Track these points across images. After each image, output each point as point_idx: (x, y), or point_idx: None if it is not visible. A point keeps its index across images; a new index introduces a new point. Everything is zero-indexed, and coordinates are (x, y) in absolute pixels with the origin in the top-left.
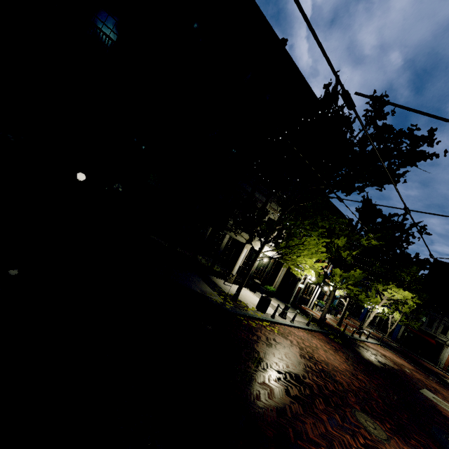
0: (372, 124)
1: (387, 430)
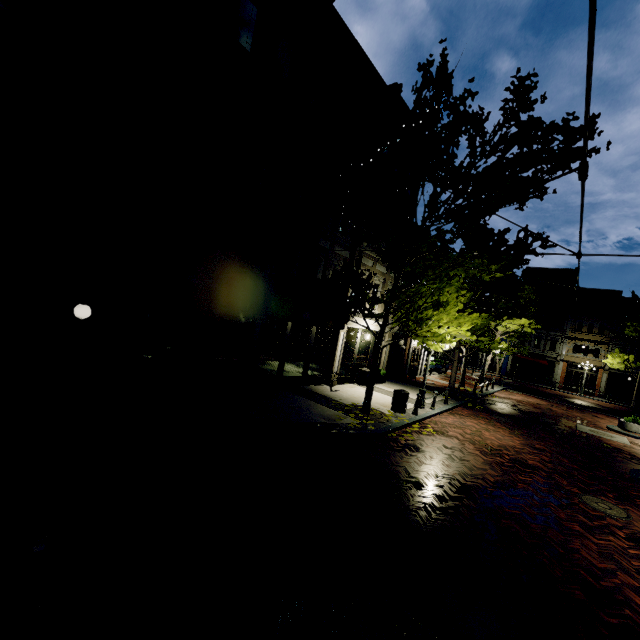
0: (512, 120)
1: (615, 502)
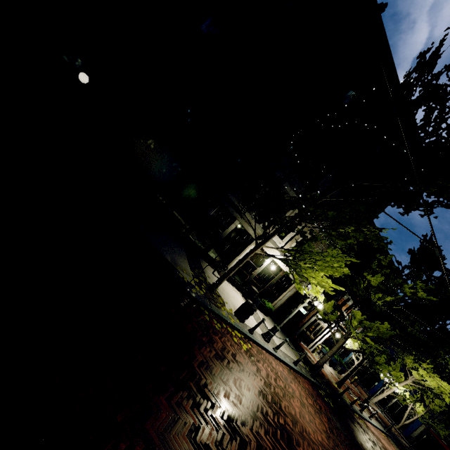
0: None
1: None
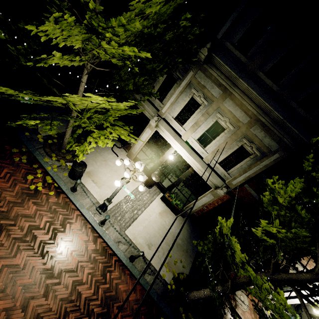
0: None
1: None
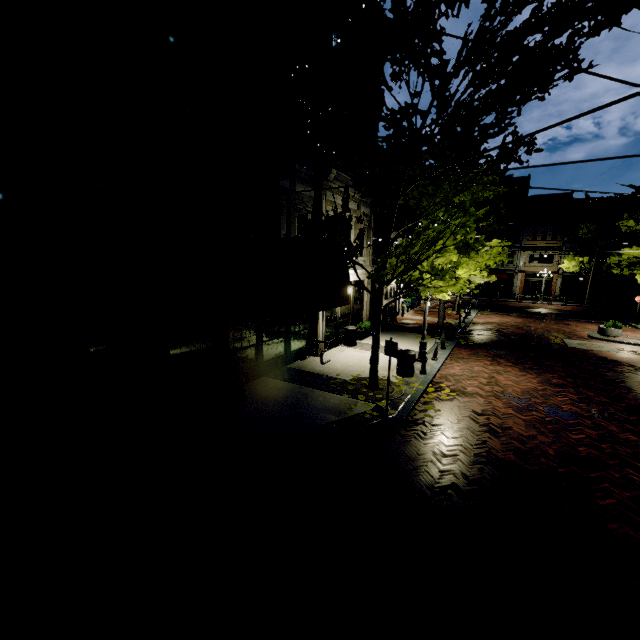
0: None
1: None
